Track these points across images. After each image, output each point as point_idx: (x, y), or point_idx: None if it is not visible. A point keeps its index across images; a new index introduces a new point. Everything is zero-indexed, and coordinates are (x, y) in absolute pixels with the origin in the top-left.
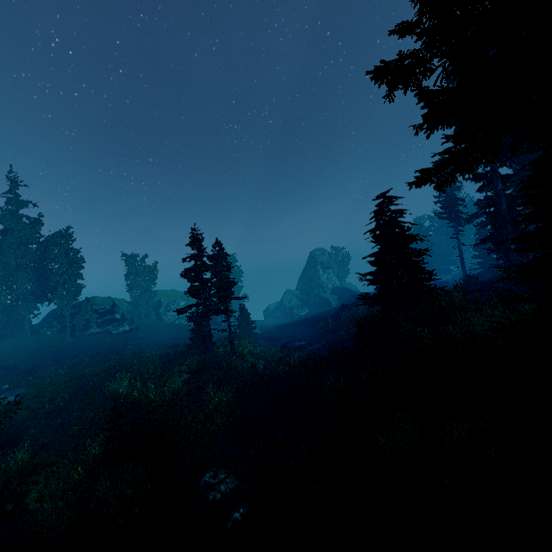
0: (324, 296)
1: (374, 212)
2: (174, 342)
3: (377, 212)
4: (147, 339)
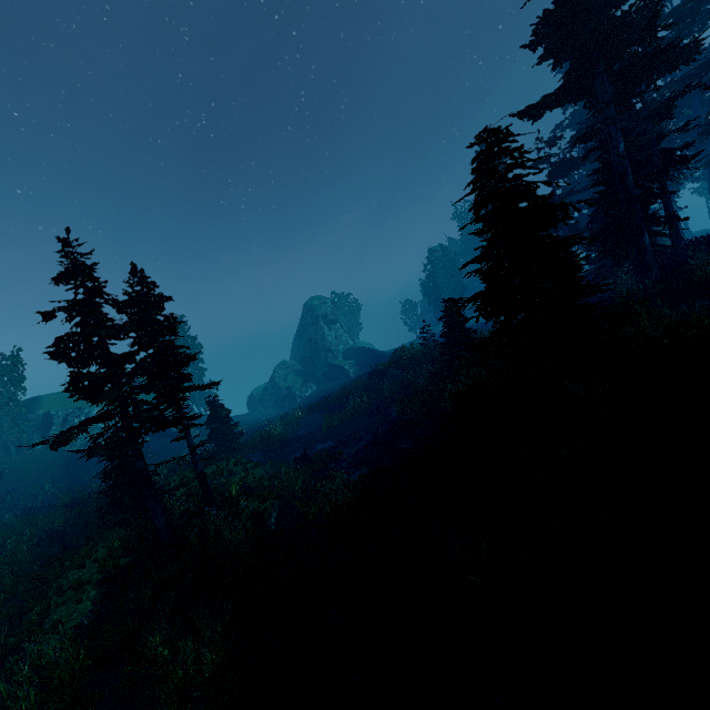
0: (336, 363)
1: (477, 169)
2: (84, 489)
3: (480, 170)
4: (20, 495)
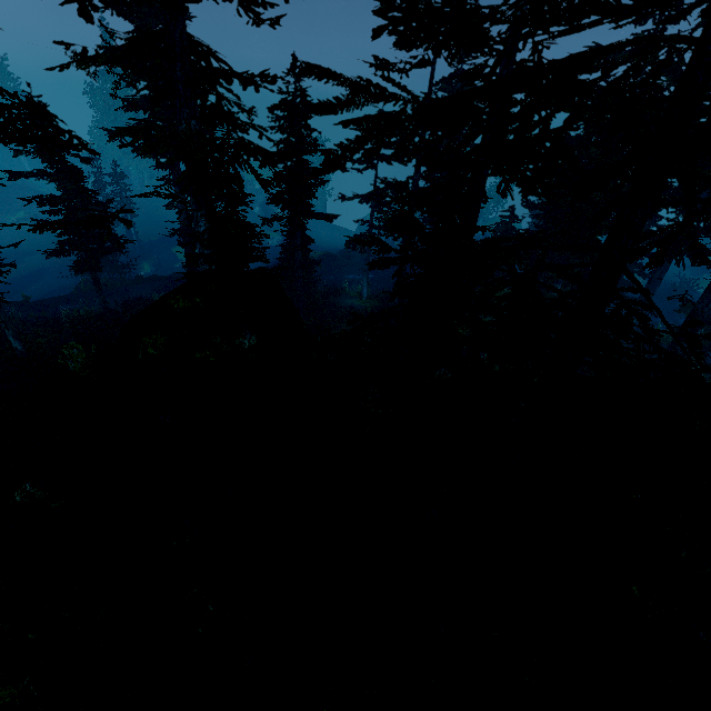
0: None
1: None
2: None
3: None
4: None
